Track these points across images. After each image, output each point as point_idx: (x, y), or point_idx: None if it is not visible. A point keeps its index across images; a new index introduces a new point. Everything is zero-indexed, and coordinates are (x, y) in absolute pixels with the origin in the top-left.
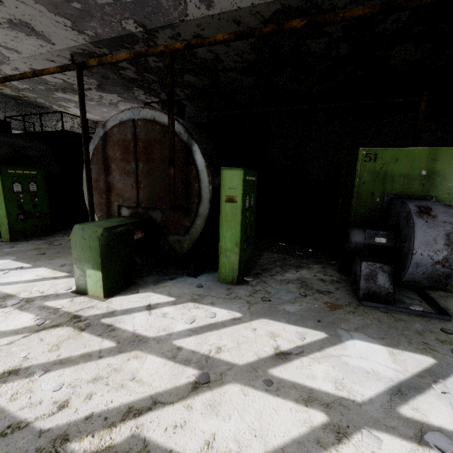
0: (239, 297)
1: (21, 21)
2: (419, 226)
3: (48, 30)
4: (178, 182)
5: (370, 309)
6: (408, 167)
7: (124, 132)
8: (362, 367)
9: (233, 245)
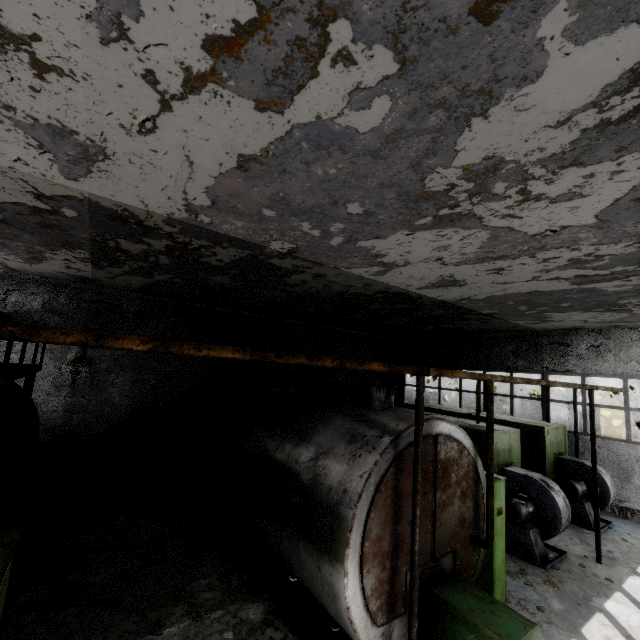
0: (537, 622)
1: (96, 146)
2: (556, 498)
3: (129, 178)
4: (470, 507)
5: (554, 571)
6: (504, 443)
7: (424, 451)
8: (638, 622)
9: (502, 563)
